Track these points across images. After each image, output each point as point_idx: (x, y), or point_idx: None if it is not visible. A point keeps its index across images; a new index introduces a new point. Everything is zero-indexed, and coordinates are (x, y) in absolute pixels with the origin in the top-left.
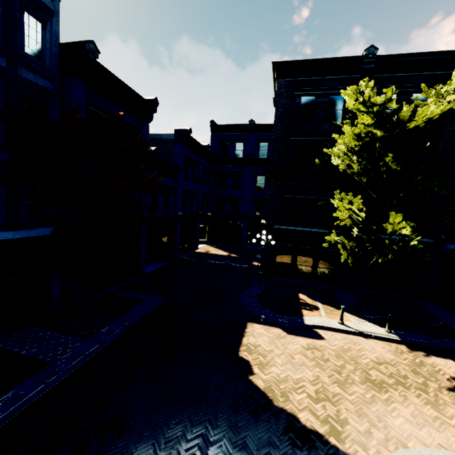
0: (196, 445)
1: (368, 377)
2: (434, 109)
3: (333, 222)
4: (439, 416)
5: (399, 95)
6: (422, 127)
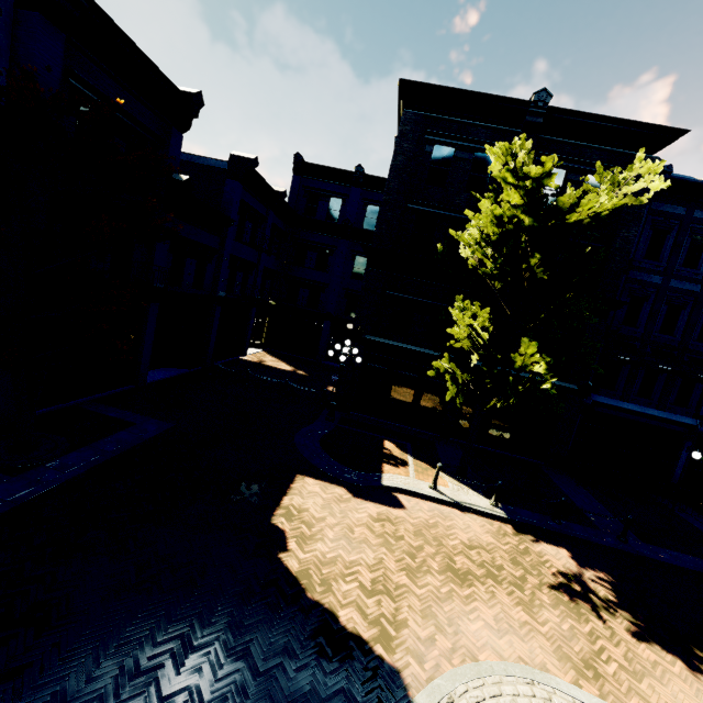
0: (169, 651)
1: (451, 564)
2: (605, 202)
3: (449, 341)
4: (529, 622)
5: (570, 173)
6: (586, 224)
